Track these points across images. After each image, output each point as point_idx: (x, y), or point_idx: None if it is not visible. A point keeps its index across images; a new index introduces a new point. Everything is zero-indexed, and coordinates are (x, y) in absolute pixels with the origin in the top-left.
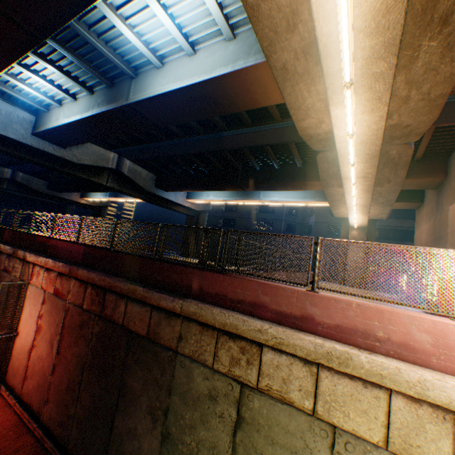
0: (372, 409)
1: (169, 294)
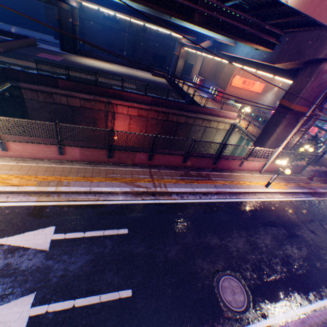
0: (223, 126)
1: (193, 114)
